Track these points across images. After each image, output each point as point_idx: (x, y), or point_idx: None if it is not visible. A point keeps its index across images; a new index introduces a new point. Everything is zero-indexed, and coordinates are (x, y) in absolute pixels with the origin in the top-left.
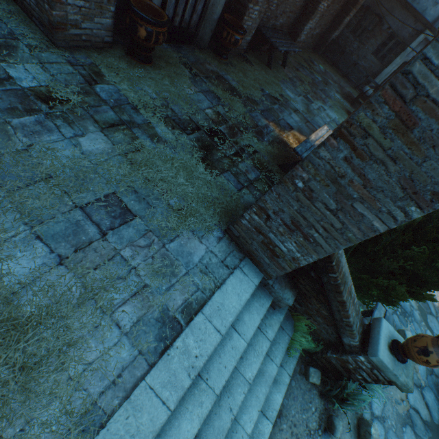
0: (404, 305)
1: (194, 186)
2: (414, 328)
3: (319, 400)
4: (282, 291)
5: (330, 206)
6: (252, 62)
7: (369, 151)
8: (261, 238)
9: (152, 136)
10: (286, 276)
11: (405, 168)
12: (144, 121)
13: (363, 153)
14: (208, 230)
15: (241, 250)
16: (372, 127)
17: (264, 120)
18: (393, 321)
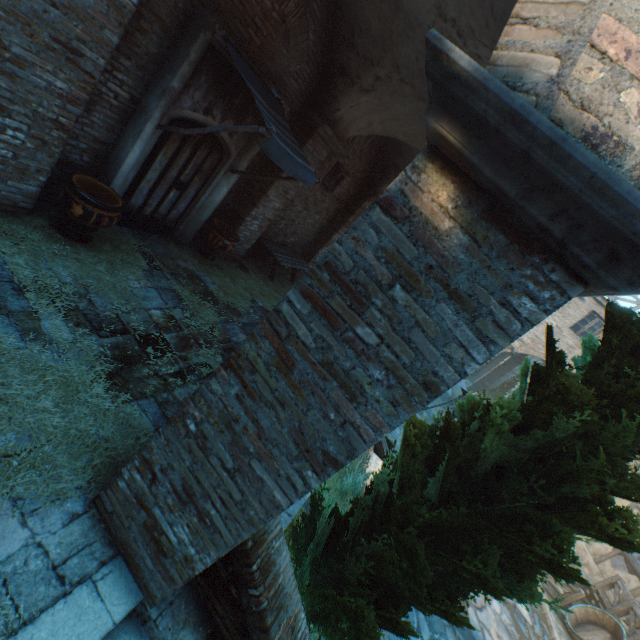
0: None
1: (68, 416)
2: None
3: None
4: (173, 635)
5: (227, 462)
6: (250, 270)
7: (259, 389)
8: (144, 516)
9: (29, 330)
10: (195, 596)
11: (294, 416)
12: (26, 308)
13: (254, 392)
14: (56, 498)
15: (113, 540)
16: (258, 362)
17: (244, 335)
18: None
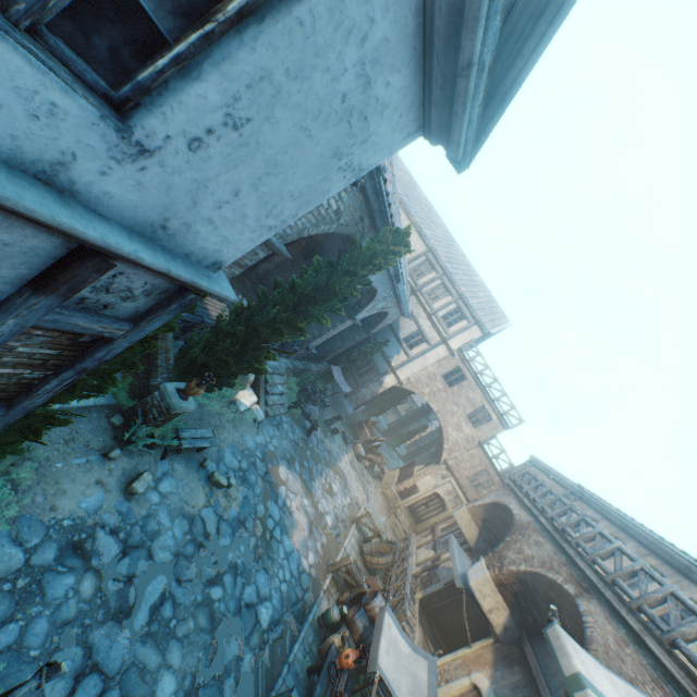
0: (249, 476)
1: None
2: (248, 492)
3: (112, 440)
4: None
5: None
6: None
7: None
8: None
9: None
10: None
11: None
12: None
13: None
14: None
15: None
16: None
17: None
18: (227, 472)
